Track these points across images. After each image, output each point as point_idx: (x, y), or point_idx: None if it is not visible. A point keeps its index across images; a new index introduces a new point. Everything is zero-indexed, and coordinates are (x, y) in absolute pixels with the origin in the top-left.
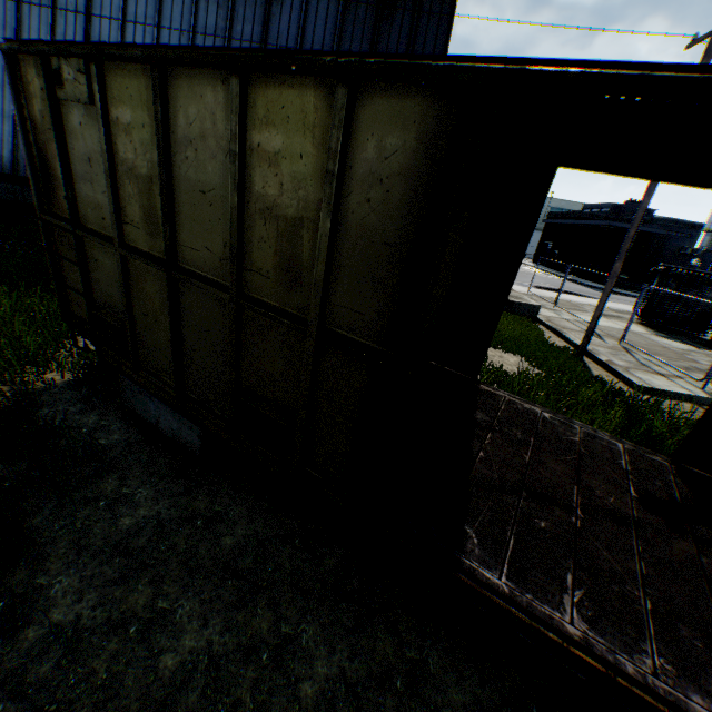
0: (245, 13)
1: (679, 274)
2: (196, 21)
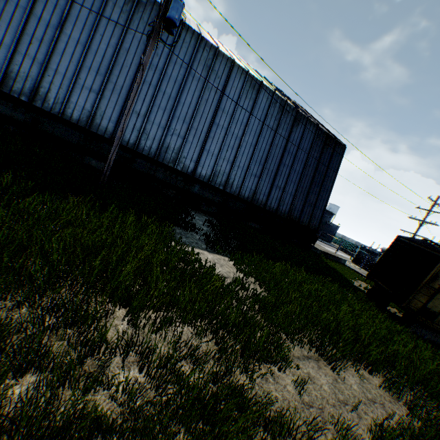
0: (284, 126)
1: (367, 249)
2: (266, 120)
